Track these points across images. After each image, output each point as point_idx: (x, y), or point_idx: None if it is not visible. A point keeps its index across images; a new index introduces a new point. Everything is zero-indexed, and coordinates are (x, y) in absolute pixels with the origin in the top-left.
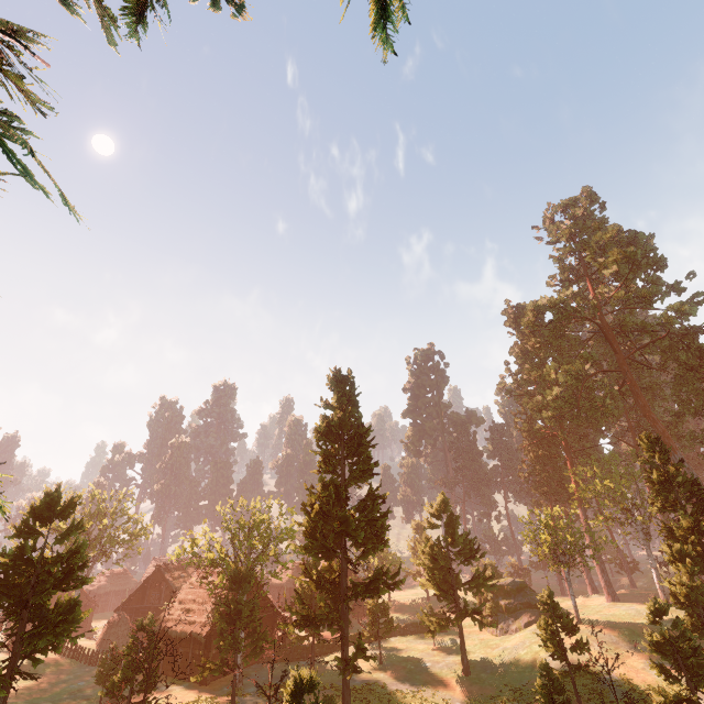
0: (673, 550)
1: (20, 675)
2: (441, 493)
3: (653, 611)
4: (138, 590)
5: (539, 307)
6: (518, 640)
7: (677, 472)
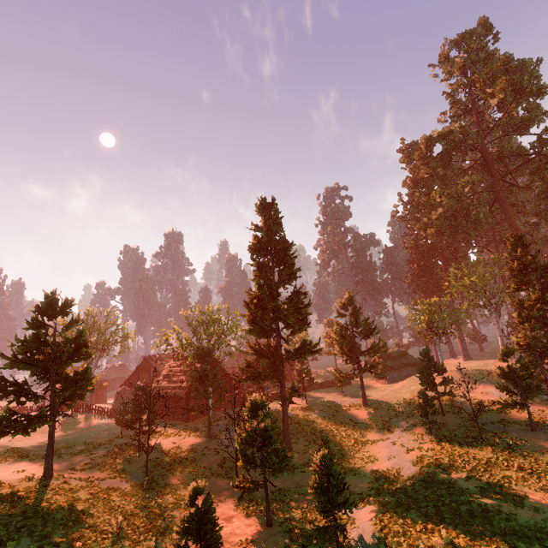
0: (522, 315)
1: (60, 414)
2: (348, 292)
3: (504, 353)
4: (133, 373)
5: (431, 140)
6: (400, 385)
7: (533, 260)
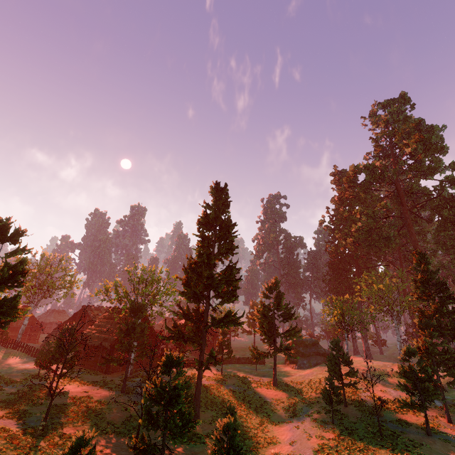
0: (423, 322)
1: None
2: (275, 277)
3: (406, 353)
4: (69, 318)
5: (358, 169)
6: (309, 372)
7: (434, 276)
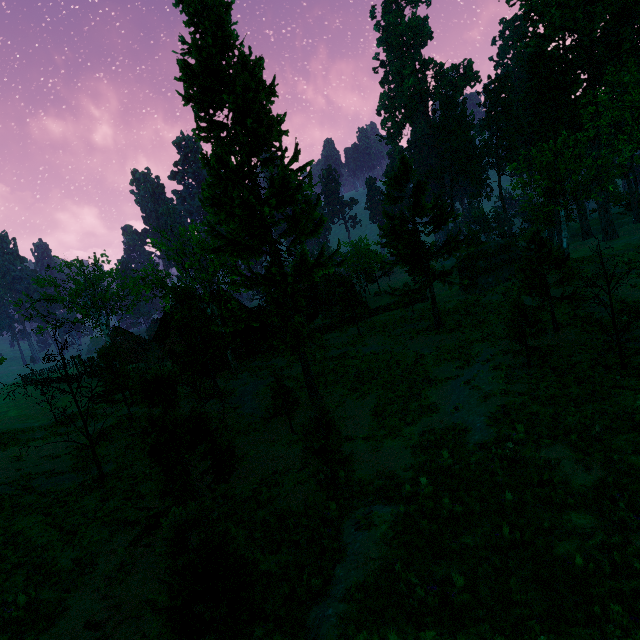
0: None
1: None
2: (401, 157)
3: None
4: (159, 327)
5: None
6: (496, 293)
7: None
